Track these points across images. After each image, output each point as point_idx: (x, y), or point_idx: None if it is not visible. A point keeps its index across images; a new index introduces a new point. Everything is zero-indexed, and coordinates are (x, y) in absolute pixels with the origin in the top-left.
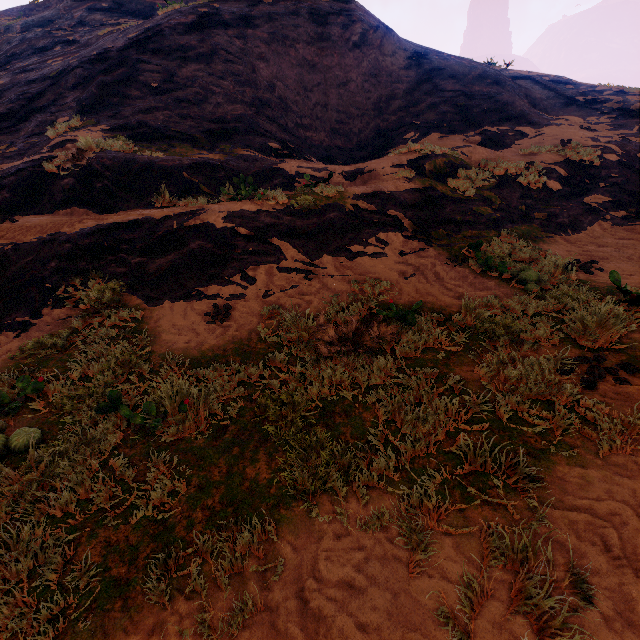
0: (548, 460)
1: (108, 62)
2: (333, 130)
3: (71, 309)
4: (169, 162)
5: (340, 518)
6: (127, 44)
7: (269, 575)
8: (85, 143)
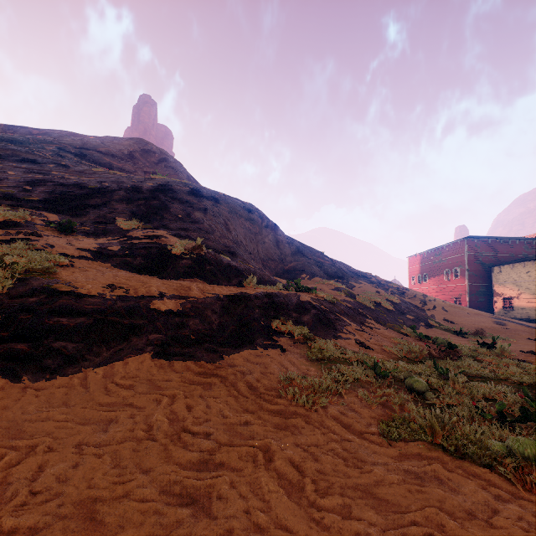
0: None
1: (144, 194)
2: (263, 264)
3: (288, 339)
4: (235, 263)
5: None
6: (152, 188)
7: None
8: (198, 242)
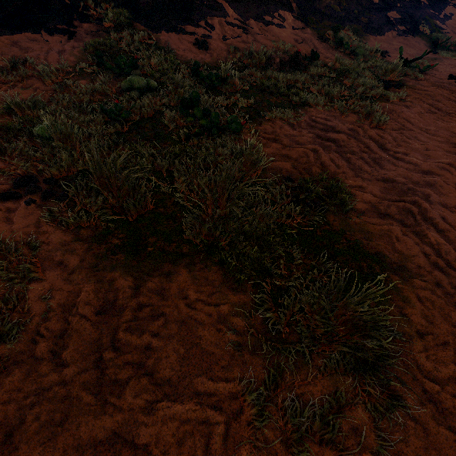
0: (375, 102)
1: None
2: None
3: (96, 25)
4: None
5: (315, 108)
6: None
7: (300, 116)
8: None
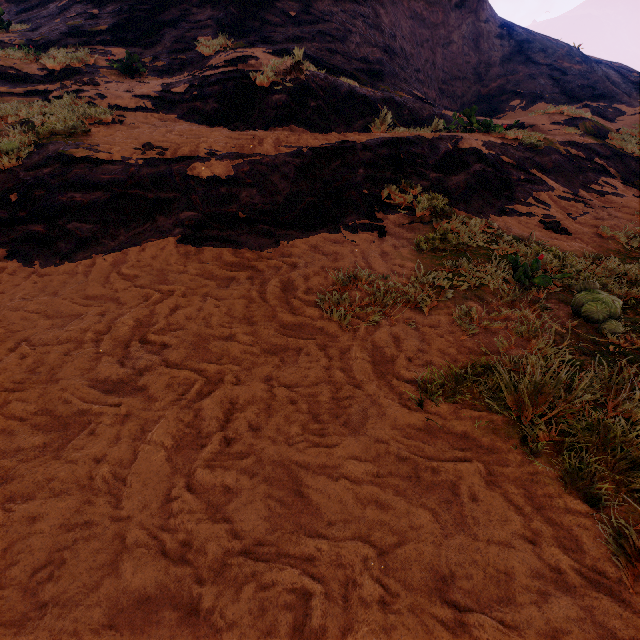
0: None
1: None
2: (440, 90)
3: (404, 216)
4: (365, 91)
5: None
6: None
7: None
8: (297, 57)
